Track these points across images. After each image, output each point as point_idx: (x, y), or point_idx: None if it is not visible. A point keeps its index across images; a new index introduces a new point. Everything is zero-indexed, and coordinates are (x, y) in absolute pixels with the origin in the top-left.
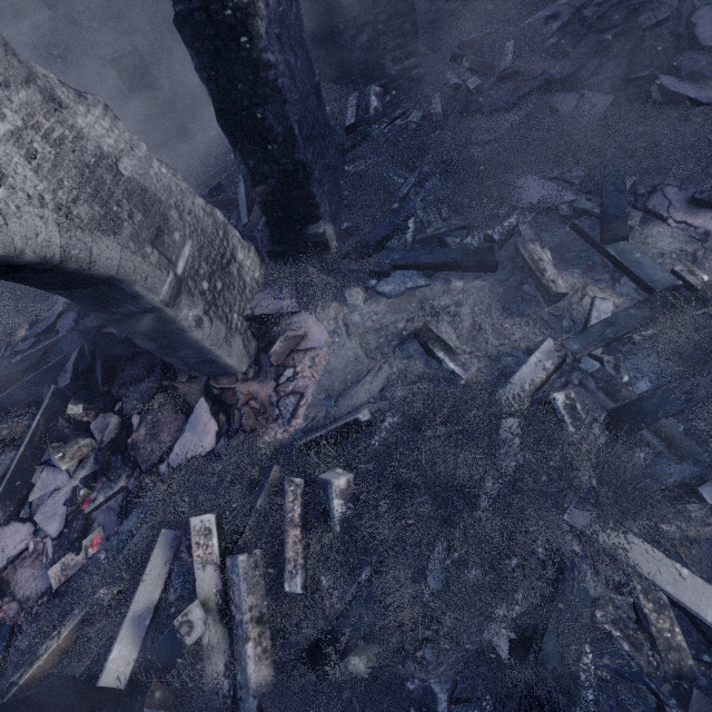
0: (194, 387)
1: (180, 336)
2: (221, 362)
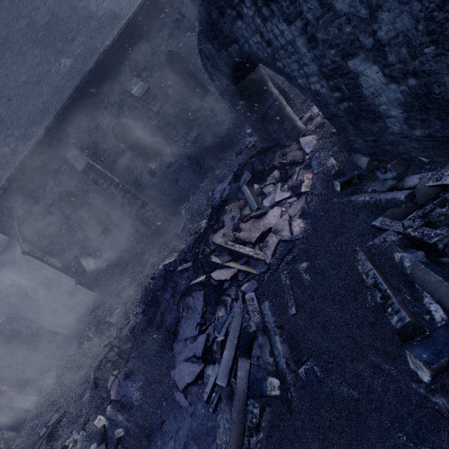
0: (292, 146)
1: (284, 112)
2: (297, 125)
